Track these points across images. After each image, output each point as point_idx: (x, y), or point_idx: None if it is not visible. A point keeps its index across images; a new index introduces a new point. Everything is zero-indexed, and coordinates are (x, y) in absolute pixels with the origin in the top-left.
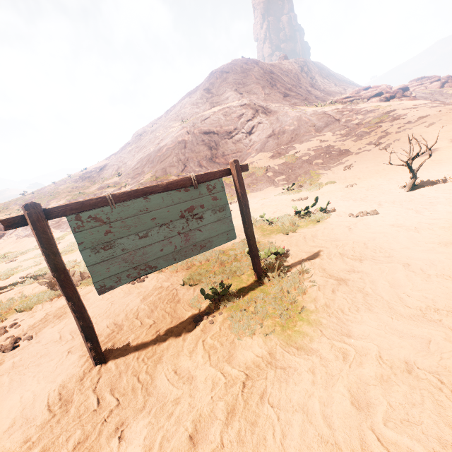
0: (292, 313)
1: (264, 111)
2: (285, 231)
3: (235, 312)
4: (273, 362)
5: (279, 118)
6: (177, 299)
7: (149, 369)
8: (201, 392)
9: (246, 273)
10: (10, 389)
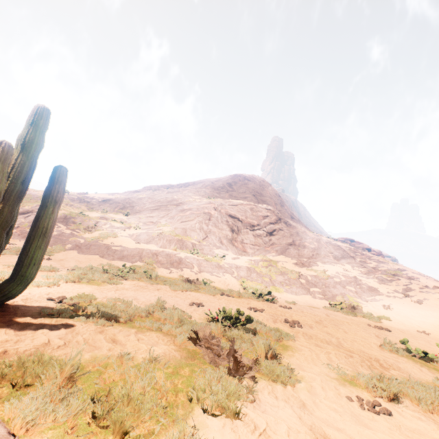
0: None
1: (285, 222)
2: None
3: None
4: None
5: (299, 233)
6: None
7: None
8: None
9: None
10: None
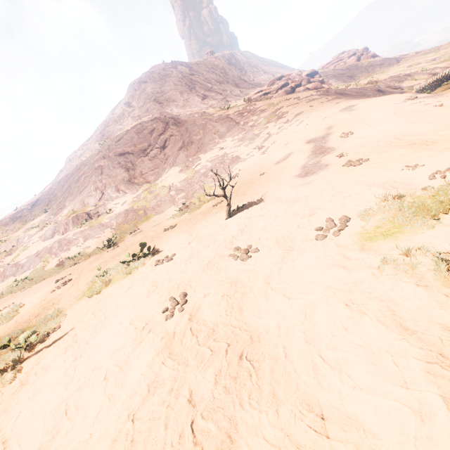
0: None
1: (174, 123)
2: (89, 294)
3: None
4: None
5: (188, 128)
6: None
7: None
8: None
9: None
10: None
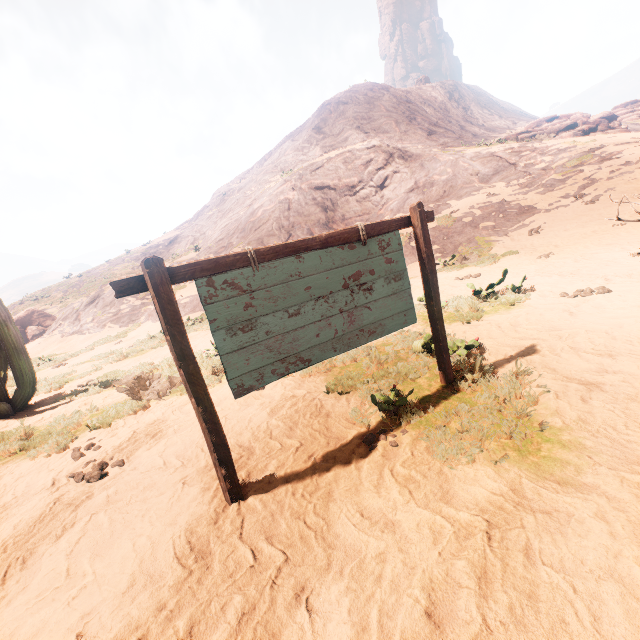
0: (528, 430)
1: (402, 156)
2: (465, 318)
3: (428, 430)
4: (525, 503)
5: (424, 164)
6: (325, 412)
7: (318, 509)
8: (418, 545)
9: (422, 376)
10: (114, 533)
